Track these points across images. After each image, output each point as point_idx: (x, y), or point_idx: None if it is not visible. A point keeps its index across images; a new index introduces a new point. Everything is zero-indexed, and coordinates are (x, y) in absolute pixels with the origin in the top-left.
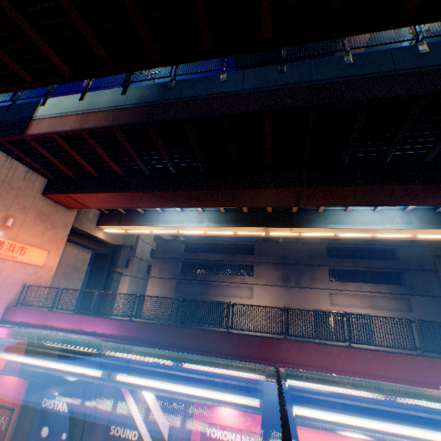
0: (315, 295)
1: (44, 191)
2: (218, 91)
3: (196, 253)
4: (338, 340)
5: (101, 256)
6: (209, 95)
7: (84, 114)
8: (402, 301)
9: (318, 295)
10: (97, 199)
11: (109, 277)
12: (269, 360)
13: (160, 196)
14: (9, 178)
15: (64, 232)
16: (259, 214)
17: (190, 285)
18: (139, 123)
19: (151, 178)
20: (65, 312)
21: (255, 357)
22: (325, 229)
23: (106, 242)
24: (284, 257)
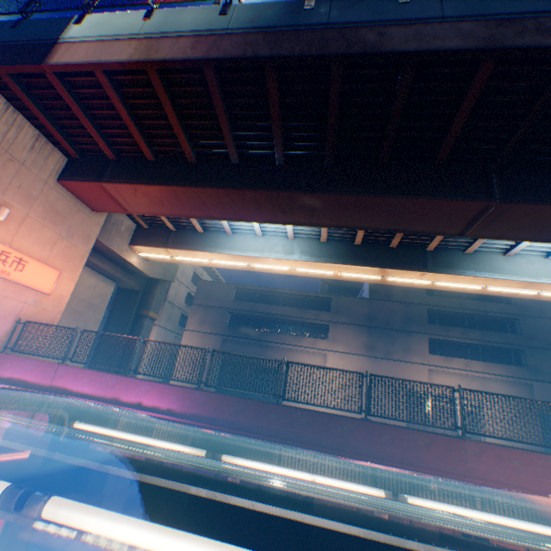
0: (409, 372)
1: (61, 175)
2: (396, 16)
3: (252, 303)
4: (550, 445)
5: (127, 293)
6: (380, 22)
7: (152, 40)
8: (522, 387)
9: (413, 372)
10: (146, 197)
11: (138, 323)
12: (446, 472)
13: (252, 198)
14: (8, 141)
15: (84, 246)
16: (377, 249)
17: (241, 345)
18: (255, 57)
19: (241, 169)
20: (88, 368)
21: (421, 466)
22: (473, 279)
23: (138, 273)
24: (371, 318)
